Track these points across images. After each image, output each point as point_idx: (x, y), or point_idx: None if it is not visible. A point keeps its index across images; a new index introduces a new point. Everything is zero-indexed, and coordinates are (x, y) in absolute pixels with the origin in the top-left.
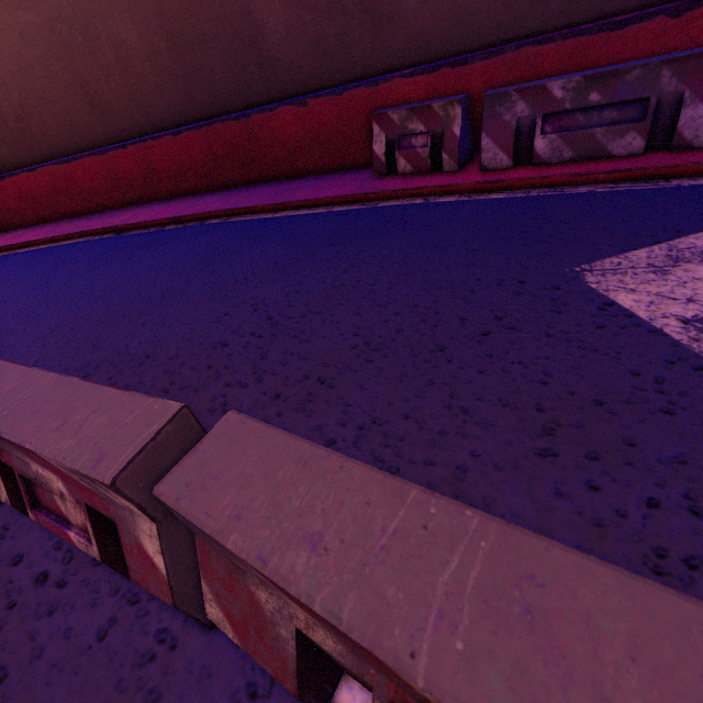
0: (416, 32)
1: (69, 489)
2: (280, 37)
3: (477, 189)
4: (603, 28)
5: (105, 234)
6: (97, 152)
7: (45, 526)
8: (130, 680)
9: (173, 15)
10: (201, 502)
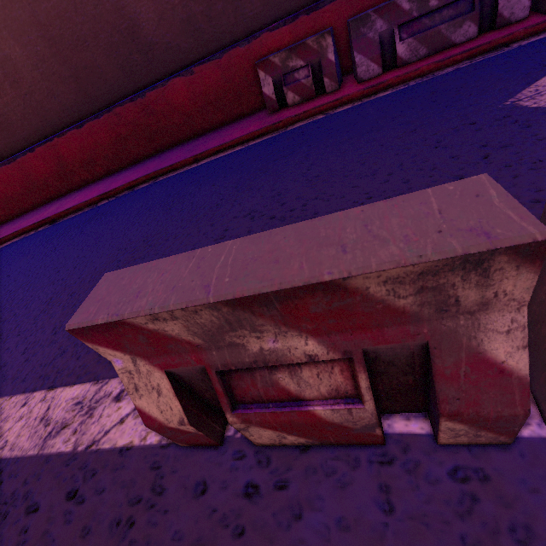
0: None
1: (331, 343)
2: (154, 24)
3: (364, 94)
4: None
5: (39, 228)
6: (5, 161)
7: (261, 421)
8: (473, 531)
9: (51, 24)
10: None
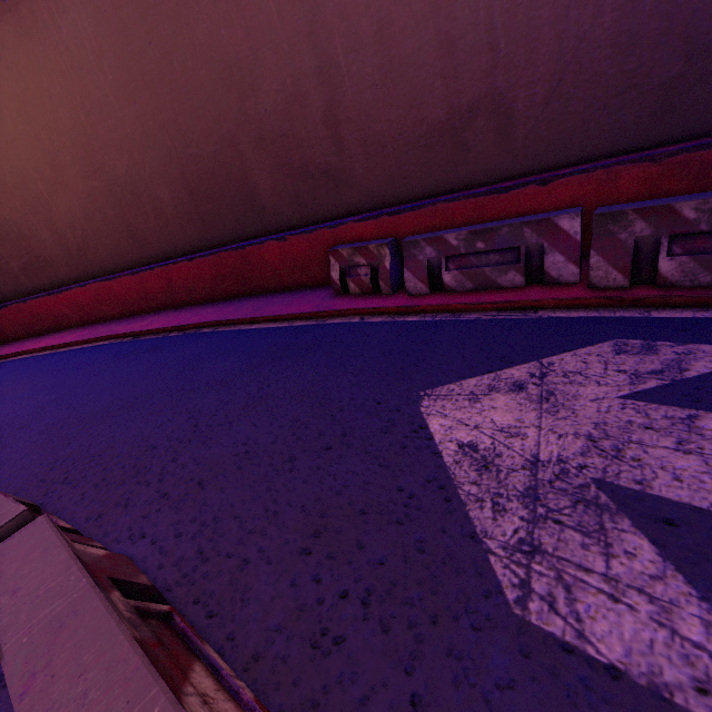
0: (366, 189)
1: None
2: (269, 193)
3: (400, 311)
4: (493, 192)
5: (126, 338)
6: (132, 272)
7: None
8: None
9: (193, 181)
10: None
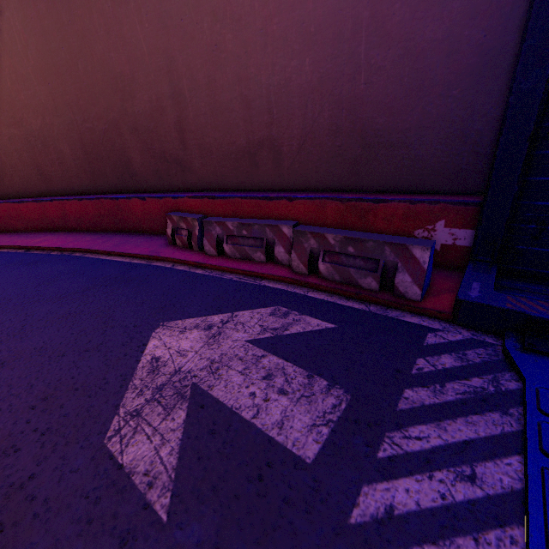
0: (201, 177)
1: None
2: (139, 165)
3: (195, 265)
4: (265, 198)
5: (21, 249)
6: (36, 200)
7: None
8: None
9: (88, 145)
10: None
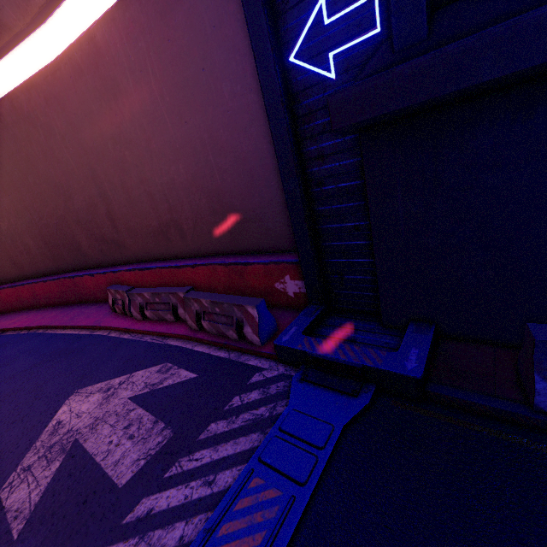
0: (134, 252)
1: None
2: (87, 247)
3: (125, 330)
4: (176, 267)
5: None
6: (11, 286)
7: None
8: None
9: (46, 236)
10: None
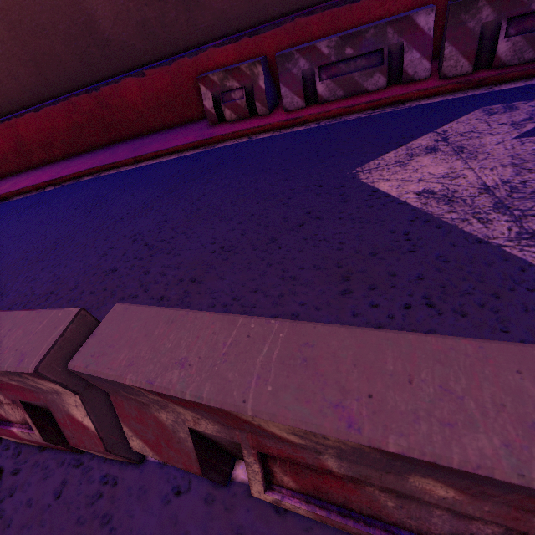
0: (219, 11)
1: (4, 394)
2: (110, 22)
3: (284, 125)
4: (347, 1)
5: None
6: None
7: None
8: (86, 515)
9: (10, 9)
10: (104, 363)
